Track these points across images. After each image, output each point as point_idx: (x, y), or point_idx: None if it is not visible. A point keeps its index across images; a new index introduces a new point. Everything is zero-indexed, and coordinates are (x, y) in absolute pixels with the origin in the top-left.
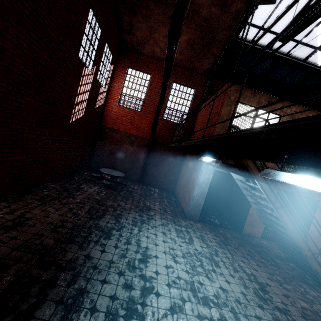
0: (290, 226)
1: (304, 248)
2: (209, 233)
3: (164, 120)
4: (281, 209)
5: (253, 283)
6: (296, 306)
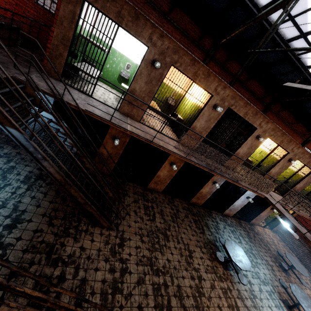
0: (59, 177)
1: (77, 196)
2: (33, 165)
3: (39, 6)
4: (45, 161)
5: (7, 219)
6: (33, 240)
